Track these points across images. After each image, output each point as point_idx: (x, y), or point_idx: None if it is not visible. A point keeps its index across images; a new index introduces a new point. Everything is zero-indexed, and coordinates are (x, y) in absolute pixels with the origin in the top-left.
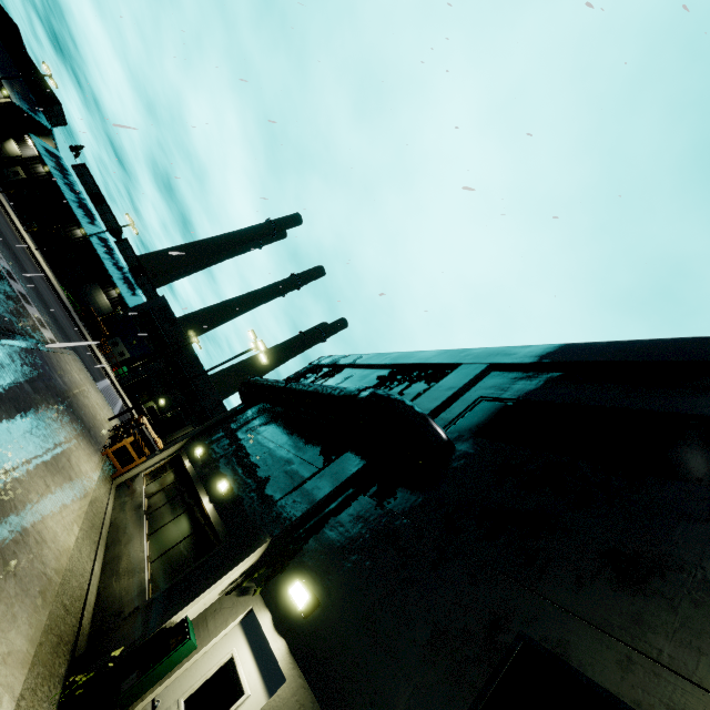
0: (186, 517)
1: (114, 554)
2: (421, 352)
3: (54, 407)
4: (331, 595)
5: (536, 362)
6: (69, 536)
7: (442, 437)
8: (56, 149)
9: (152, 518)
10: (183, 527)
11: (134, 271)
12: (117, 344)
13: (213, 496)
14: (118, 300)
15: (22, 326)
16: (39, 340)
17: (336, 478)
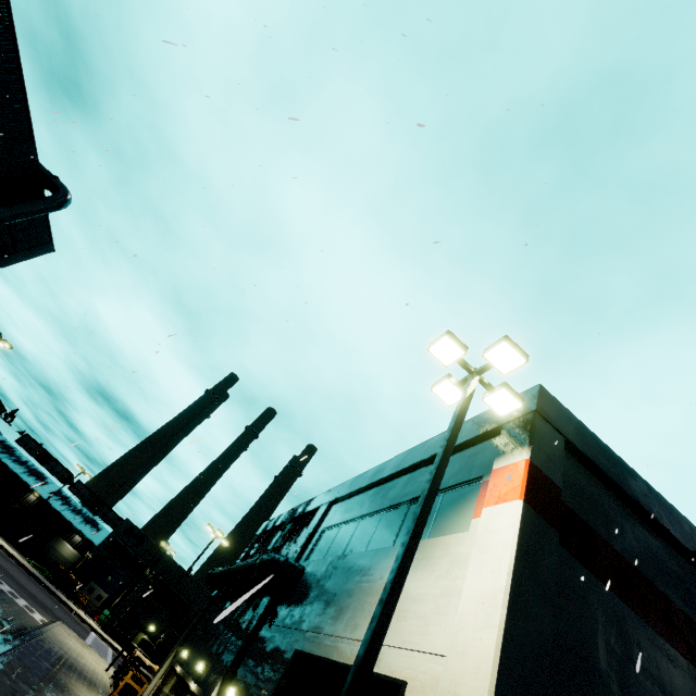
0: None
1: None
2: (308, 501)
3: (68, 674)
4: (246, 684)
5: (342, 496)
6: None
7: (295, 569)
8: None
9: None
10: None
11: (93, 506)
12: (92, 589)
13: (196, 678)
14: (83, 543)
15: (23, 621)
16: (35, 625)
17: (254, 622)
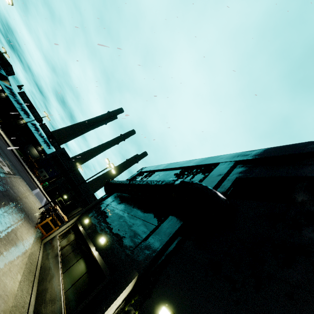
0: (83, 260)
1: (43, 287)
2: (194, 159)
3: (8, 205)
4: None
5: (263, 157)
6: (14, 283)
7: (227, 202)
8: (10, 85)
9: (64, 262)
10: (82, 267)
11: (49, 137)
12: (42, 172)
13: (97, 246)
14: (42, 151)
15: None
16: (1, 171)
17: (169, 231)
